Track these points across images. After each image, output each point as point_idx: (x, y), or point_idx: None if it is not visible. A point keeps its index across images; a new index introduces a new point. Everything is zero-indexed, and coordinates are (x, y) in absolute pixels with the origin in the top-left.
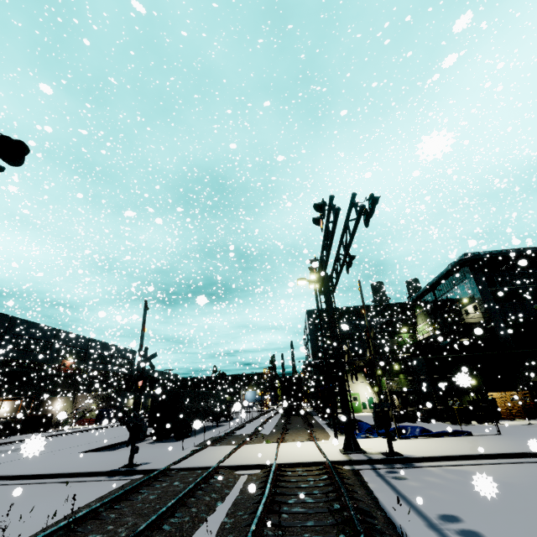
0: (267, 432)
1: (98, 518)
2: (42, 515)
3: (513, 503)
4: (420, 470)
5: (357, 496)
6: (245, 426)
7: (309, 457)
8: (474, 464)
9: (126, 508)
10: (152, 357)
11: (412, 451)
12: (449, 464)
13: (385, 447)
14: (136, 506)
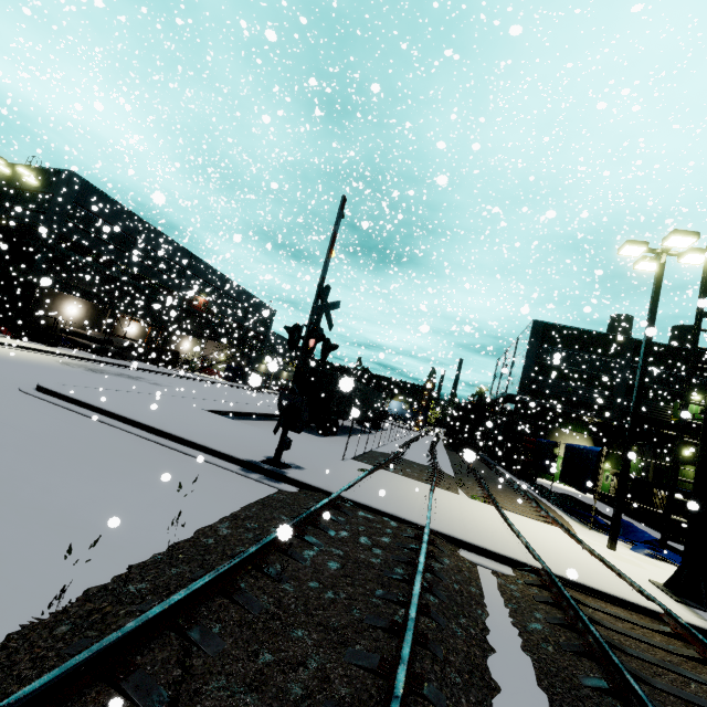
0: (450, 472)
1: (234, 599)
2: (133, 519)
3: None
4: None
5: None
6: (409, 449)
7: (603, 580)
8: None
9: (287, 581)
10: (333, 307)
11: None
12: None
13: None
14: (307, 585)
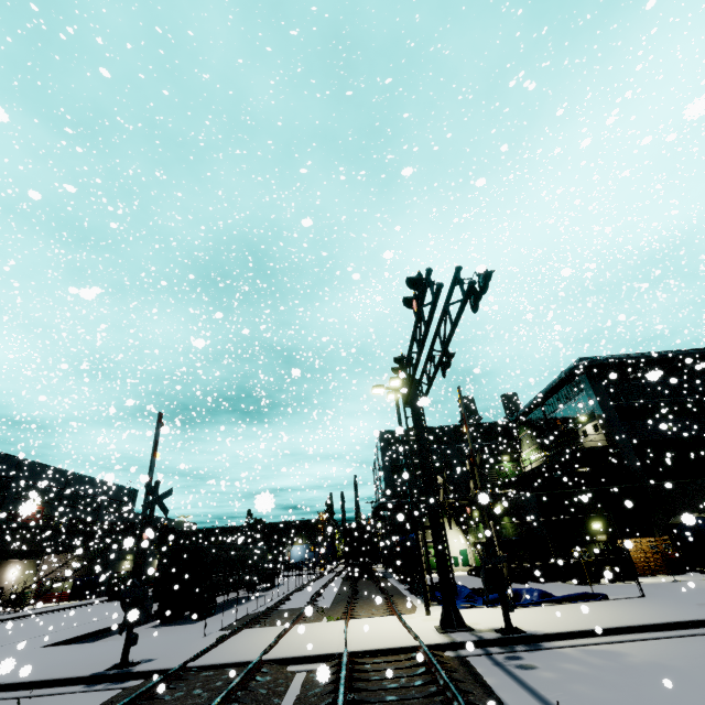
0: (326, 604)
1: None
2: None
3: (693, 699)
4: (552, 653)
5: (474, 699)
6: (294, 596)
7: (393, 640)
8: (622, 641)
9: None
10: (165, 496)
11: (536, 626)
12: (589, 642)
13: (497, 621)
14: None
